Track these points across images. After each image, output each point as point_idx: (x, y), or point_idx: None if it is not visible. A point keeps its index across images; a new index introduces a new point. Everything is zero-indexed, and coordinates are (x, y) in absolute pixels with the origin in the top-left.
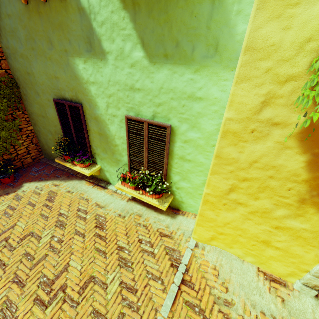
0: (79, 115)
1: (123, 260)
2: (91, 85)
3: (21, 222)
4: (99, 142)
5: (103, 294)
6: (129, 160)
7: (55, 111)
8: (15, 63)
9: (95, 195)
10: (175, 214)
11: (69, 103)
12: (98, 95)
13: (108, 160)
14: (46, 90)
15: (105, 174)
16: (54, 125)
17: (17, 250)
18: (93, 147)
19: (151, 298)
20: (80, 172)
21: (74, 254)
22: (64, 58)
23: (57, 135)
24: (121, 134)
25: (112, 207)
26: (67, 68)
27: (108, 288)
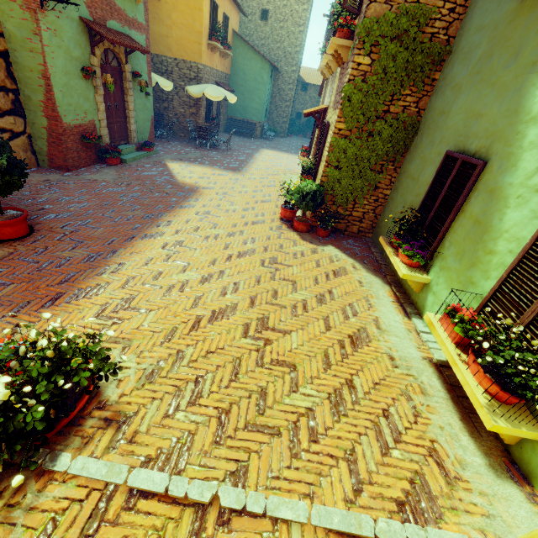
0: (467, 183)
1: (338, 397)
2: (536, 126)
3: (297, 268)
4: (463, 236)
5: (285, 390)
6: (495, 288)
7: (434, 172)
8: (437, 99)
9: (385, 311)
10: (506, 473)
11: (466, 158)
12: (534, 146)
13: (452, 274)
14: (447, 138)
15: (427, 296)
16: (417, 193)
17: (274, 283)
18: (445, 243)
19: (321, 475)
20: (394, 276)
21: (303, 332)
22: (519, 79)
23: (409, 209)
24: (522, 233)
25: (393, 341)
26: (512, 95)
27: (295, 394)
